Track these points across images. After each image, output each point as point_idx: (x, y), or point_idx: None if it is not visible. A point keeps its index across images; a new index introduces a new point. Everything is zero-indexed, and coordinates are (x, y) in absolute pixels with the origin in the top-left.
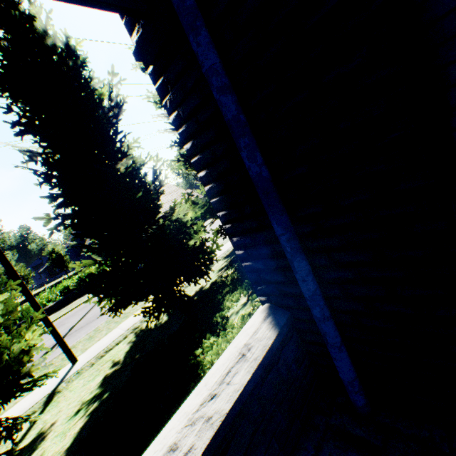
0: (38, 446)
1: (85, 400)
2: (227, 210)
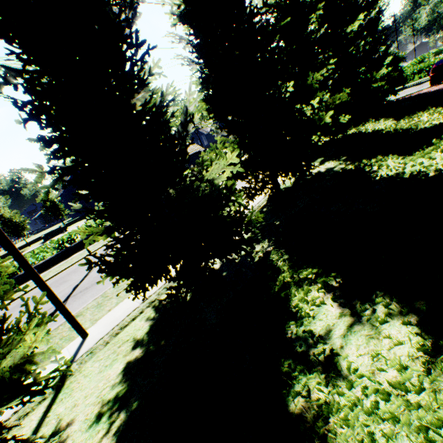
0: None
1: (105, 399)
2: None
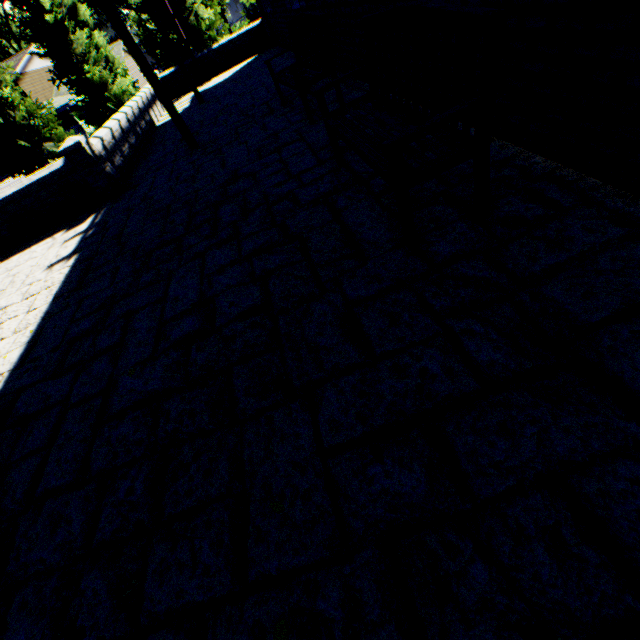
0: None
1: None
2: None
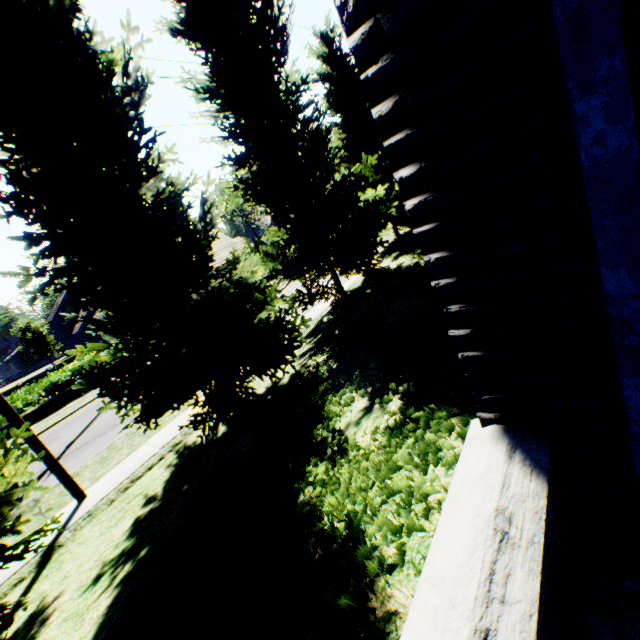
0: (35, 636)
1: (107, 559)
2: (454, 249)
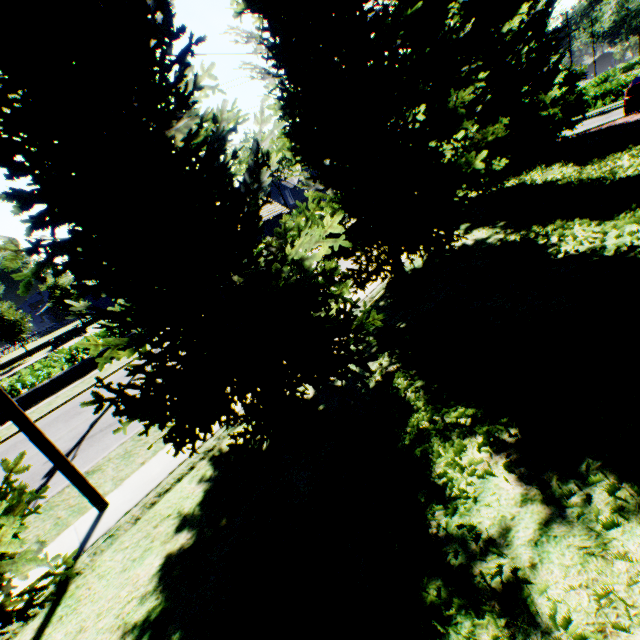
0: None
1: (129, 622)
2: None
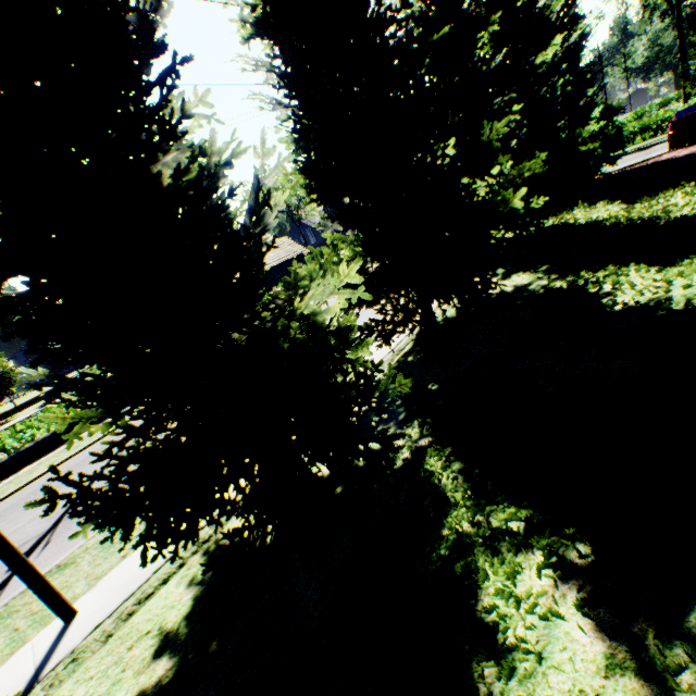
0: None
1: None
2: None
